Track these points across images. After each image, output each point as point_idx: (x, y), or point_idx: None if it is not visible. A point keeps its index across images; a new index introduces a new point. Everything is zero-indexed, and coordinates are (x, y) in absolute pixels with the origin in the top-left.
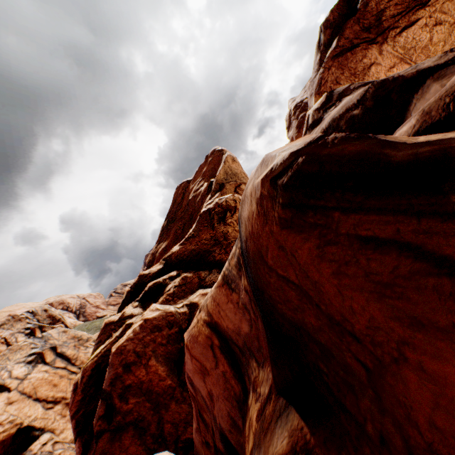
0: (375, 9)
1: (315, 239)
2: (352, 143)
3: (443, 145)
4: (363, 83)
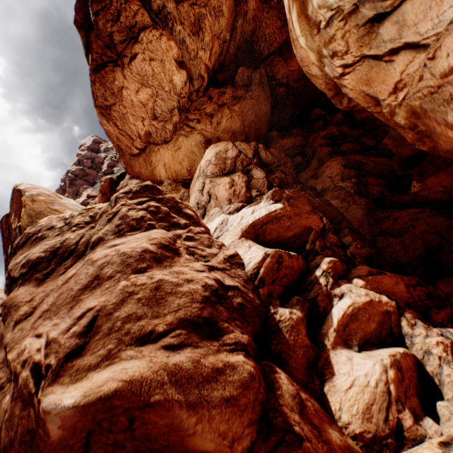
0: (105, 30)
1: None
2: None
3: None
4: (27, 238)
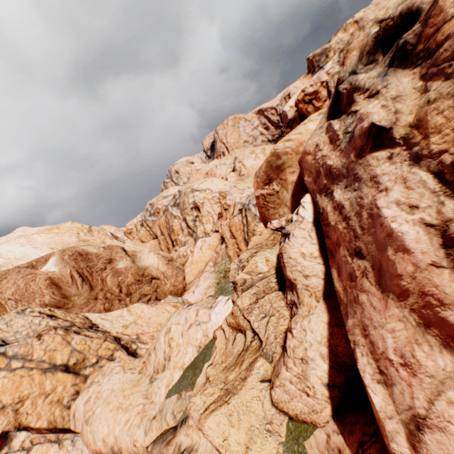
0: None
1: None
2: None
3: None
4: None
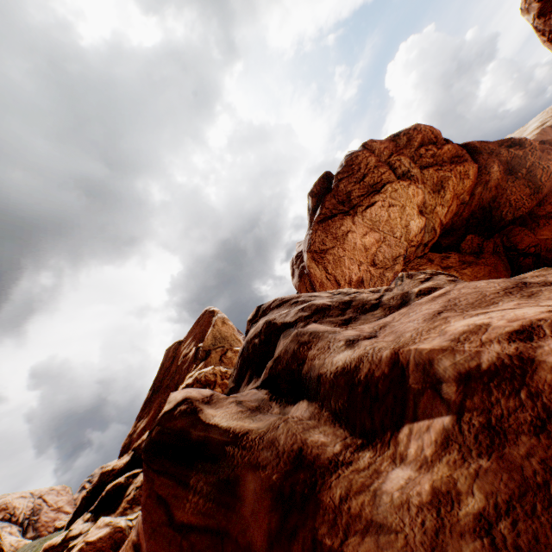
0: (344, 190)
1: (148, 490)
2: (183, 418)
3: (208, 433)
4: (282, 301)
